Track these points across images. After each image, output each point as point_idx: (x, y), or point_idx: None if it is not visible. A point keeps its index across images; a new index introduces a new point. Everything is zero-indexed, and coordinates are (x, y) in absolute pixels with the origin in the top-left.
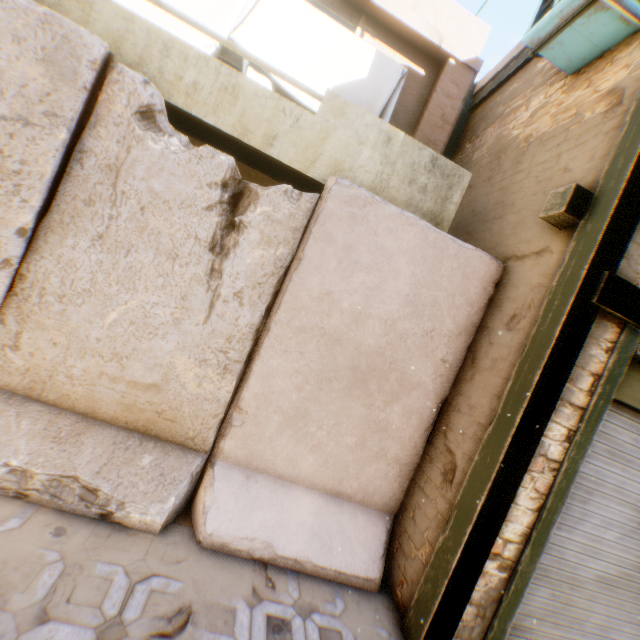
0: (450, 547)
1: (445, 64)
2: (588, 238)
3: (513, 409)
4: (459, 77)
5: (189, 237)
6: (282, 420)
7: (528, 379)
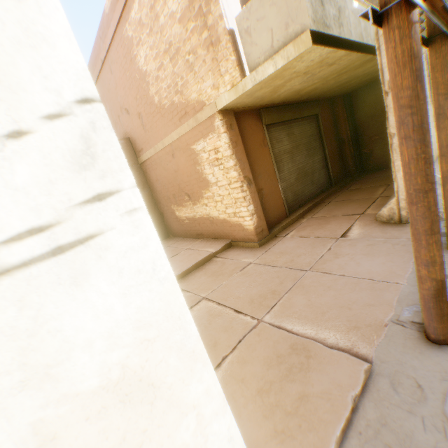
0: None
1: None
2: None
3: None
4: None
5: None
6: None
7: None
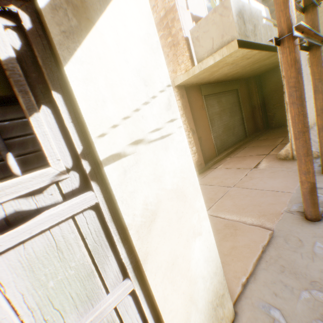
0: None
1: (256, 0)
2: None
3: None
4: (260, 3)
5: (308, 74)
6: None
7: None
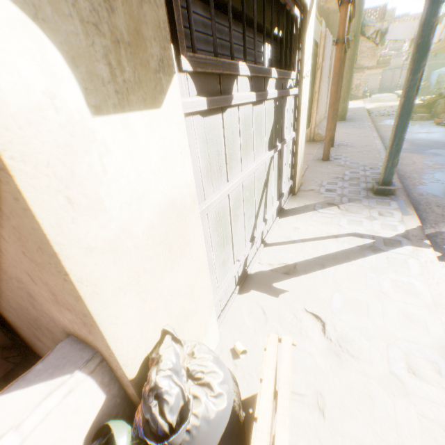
0: (346, 104)
1: None
2: (356, 45)
3: (350, 79)
4: None
5: None
6: (328, 103)
7: (352, 73)
